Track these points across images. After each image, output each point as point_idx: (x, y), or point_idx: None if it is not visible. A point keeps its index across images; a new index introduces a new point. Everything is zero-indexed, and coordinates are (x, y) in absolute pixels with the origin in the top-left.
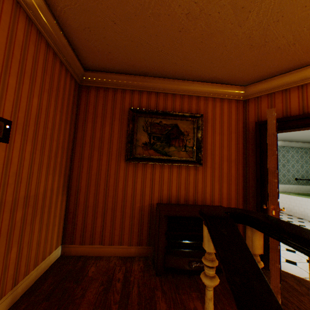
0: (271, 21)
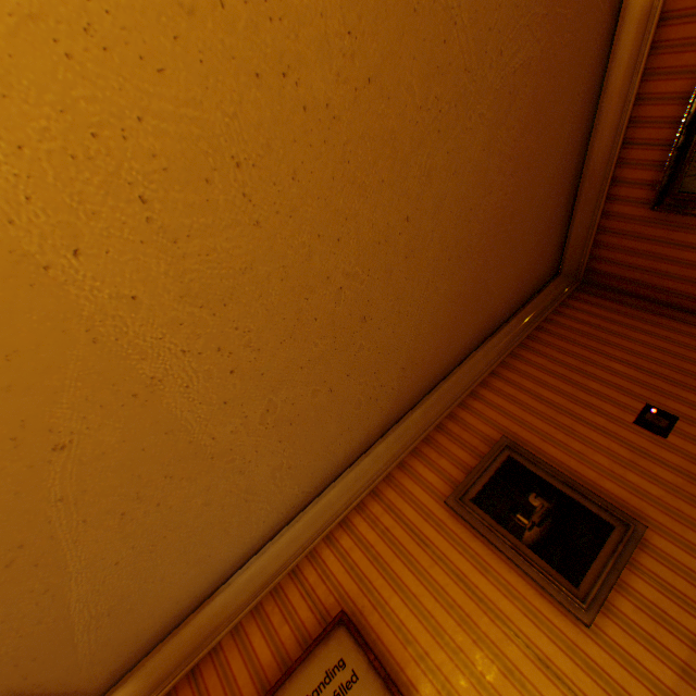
0: (525, 3)
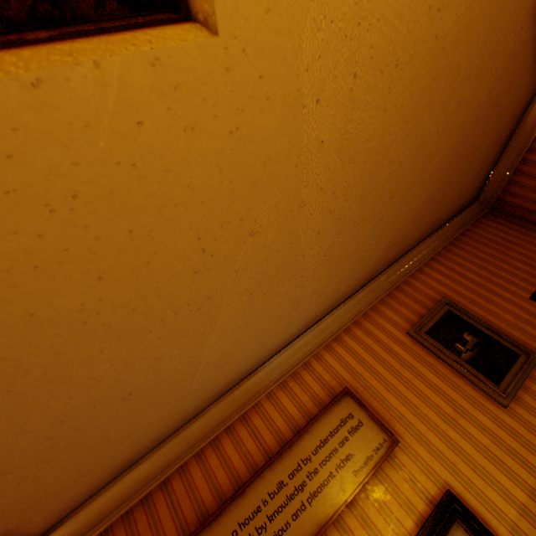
0: None
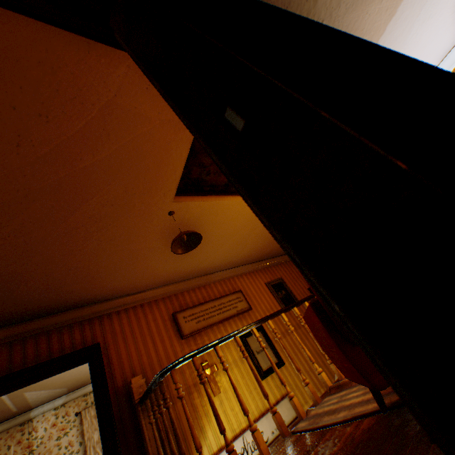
0: None
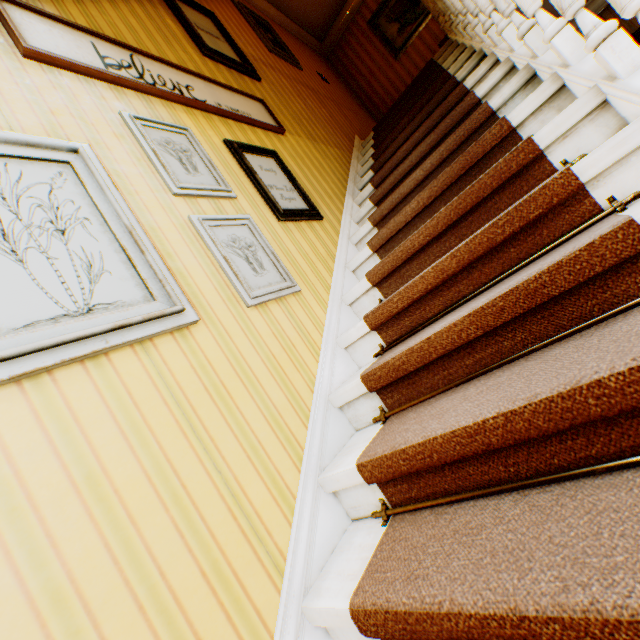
0: None
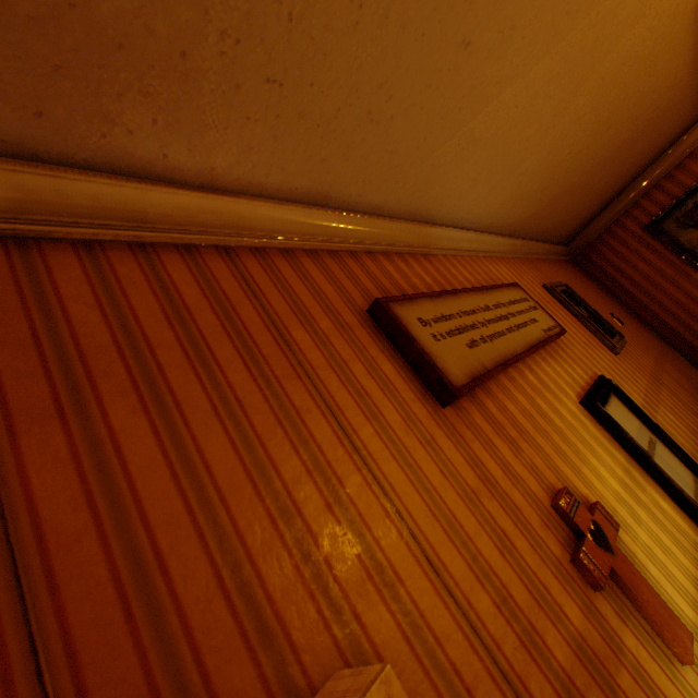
0: None
